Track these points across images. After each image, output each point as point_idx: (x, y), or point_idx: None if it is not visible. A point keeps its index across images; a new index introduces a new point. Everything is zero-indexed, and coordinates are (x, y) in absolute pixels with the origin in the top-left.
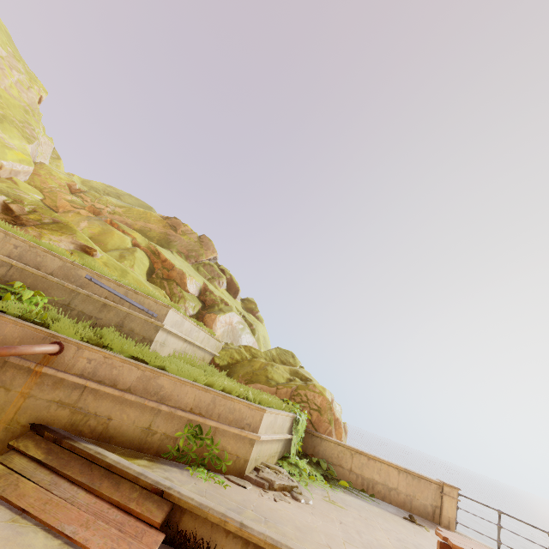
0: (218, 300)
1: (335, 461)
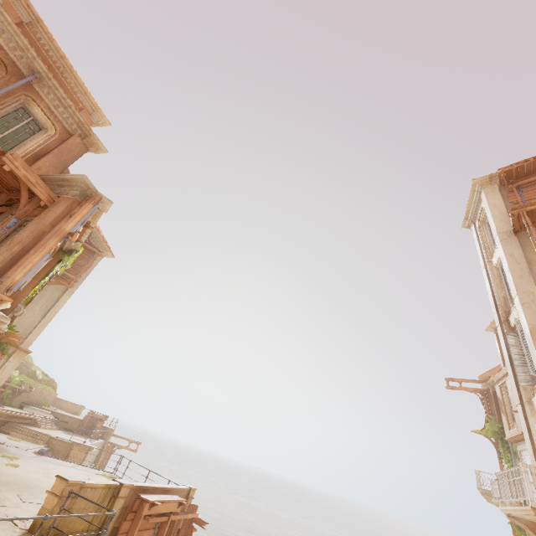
0: None
1: (54, 403)
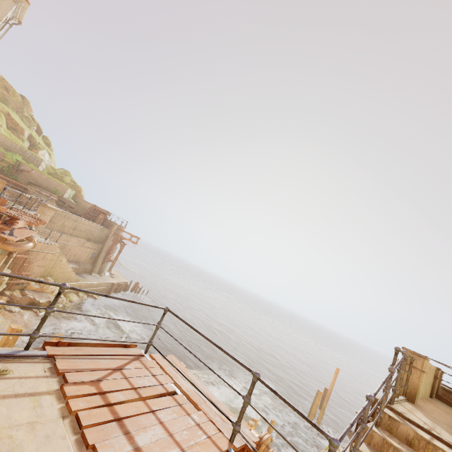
0: (37, 143)
1: (80, 202)
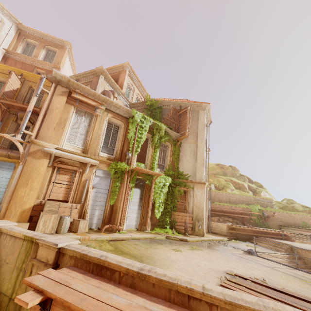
0: (255, 188)
1: None
